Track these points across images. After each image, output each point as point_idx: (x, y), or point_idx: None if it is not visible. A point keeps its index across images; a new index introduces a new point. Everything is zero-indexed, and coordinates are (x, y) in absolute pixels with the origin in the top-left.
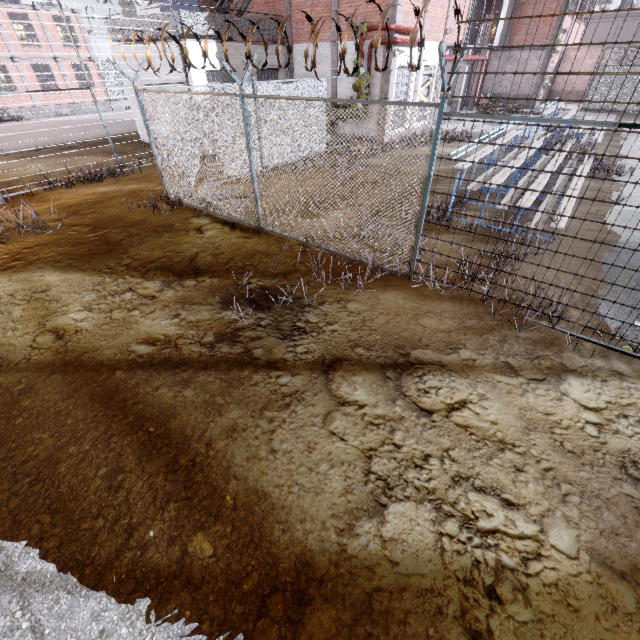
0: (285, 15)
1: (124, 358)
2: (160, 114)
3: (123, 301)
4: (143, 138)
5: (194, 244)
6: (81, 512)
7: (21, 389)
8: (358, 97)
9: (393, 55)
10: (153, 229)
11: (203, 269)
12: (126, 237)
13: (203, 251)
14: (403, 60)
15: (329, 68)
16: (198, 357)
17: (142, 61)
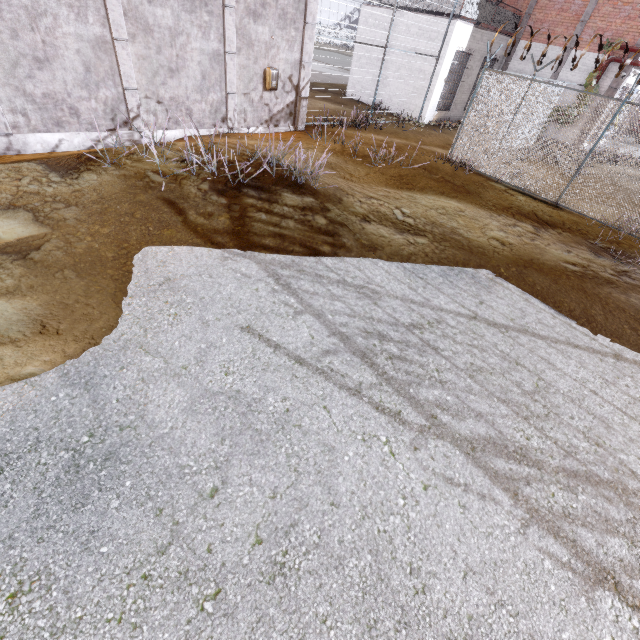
0: (525, 12)
1: (565, 269)
2: (385, 77)
3: (520, 232)
4: (350, 93)
5: (521, 203)
6: (633, 341)
7: (516, 270)
8: (578, 105)
9: (627, 75)
10: (473, 183)
11: (551, 224)
12: (463, 185)
13: (535, 211)
14: (628, 81)
15: (550, 71)
16: (617, 281)
17: (500, 46)
